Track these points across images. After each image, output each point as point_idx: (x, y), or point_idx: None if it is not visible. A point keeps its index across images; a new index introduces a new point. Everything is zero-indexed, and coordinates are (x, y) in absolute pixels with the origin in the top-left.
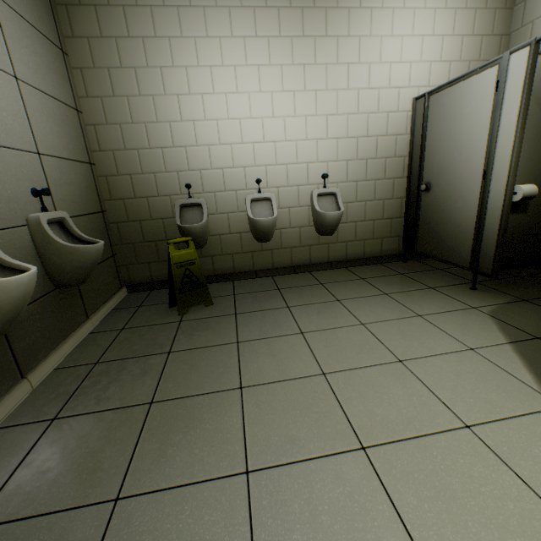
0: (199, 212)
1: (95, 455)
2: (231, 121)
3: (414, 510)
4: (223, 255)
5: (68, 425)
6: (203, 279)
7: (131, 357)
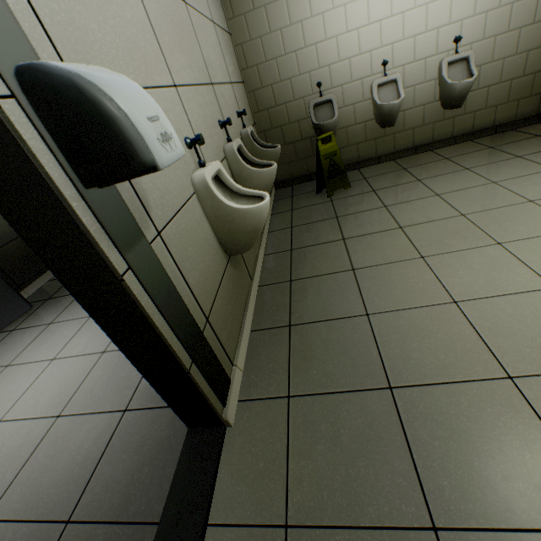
0: (328, 109)
1: (328, 259)
2: (358, 2)
3: (534, 261)
4: (349, 147)
5: (301, 251)
6: (342, 167)
7: (311, 222)
